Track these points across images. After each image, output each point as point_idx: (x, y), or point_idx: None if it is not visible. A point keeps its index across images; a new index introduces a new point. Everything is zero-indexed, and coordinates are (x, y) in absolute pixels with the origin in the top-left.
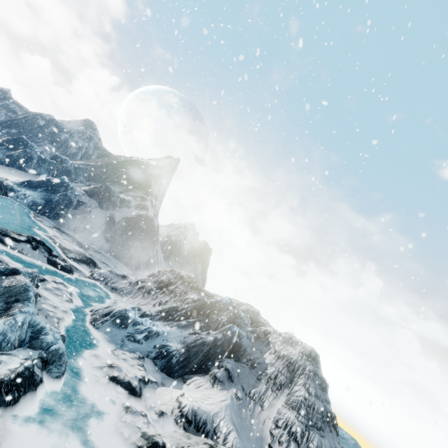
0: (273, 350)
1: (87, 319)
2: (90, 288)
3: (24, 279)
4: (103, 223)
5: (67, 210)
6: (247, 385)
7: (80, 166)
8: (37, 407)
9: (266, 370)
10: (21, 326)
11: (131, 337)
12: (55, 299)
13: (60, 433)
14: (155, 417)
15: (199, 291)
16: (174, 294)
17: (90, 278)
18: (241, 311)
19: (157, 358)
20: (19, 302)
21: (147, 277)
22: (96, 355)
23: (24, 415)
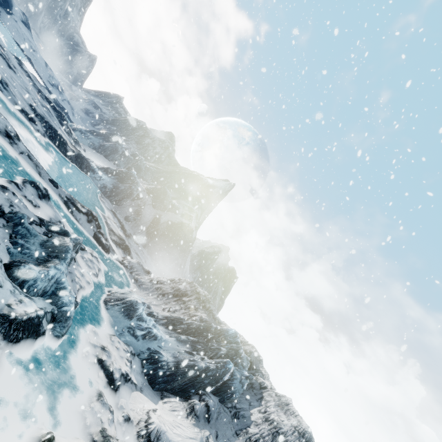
0: (263, 408)
1: (103, 297)
2: (117, 271)
3: (69, 242)
4: (150, 220)
5: (126, 199)
6: (222, 434)
7: (150, 167)
8: (30, 355)
9: (248, 427)
10: (50, 279)
11: (131, 329)
12: (85, 269)
13: (37, 389)
14: (120, 419)
15: (209, 313)
16: (185, 306)
17: (120, 263)
18: (243, 350)
19: (147, 361)
20: (57, 258)
21: (167, 280)
22: (96, 332)
23: (18, 357)
